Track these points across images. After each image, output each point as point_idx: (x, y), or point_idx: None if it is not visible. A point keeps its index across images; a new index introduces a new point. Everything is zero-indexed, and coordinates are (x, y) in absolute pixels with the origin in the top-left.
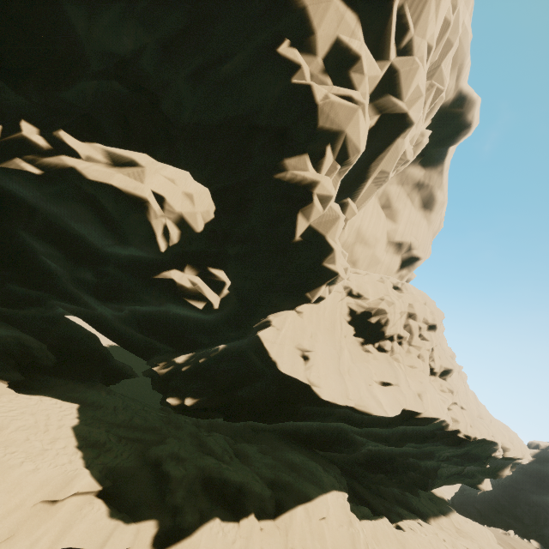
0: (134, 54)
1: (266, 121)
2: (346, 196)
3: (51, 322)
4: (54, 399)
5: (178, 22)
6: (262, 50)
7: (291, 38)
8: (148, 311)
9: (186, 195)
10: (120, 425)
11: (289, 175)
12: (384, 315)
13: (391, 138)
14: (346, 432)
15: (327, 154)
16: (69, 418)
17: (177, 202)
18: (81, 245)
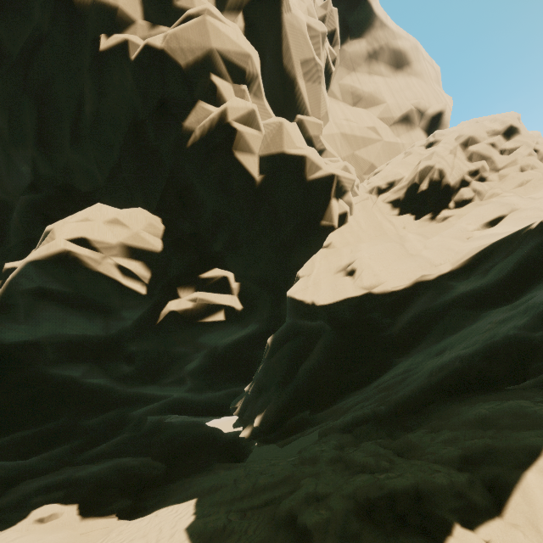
0: (33, 172)
1: (145, 113)
2: (293, 117)
3: (151, 434)
4: (171, 506)
5: (32, 115)
6: (93, 64)
7: (105, 32)
8: (202, 364)
9: (110, 223)
10: (243, 497)
11: (198, 132)
12: (431, 170)
13: (276, 22)
14: (527, 338)
15: (217, 84)
16: (185, 519)
17: (104, 235)
18: (89, 345)
